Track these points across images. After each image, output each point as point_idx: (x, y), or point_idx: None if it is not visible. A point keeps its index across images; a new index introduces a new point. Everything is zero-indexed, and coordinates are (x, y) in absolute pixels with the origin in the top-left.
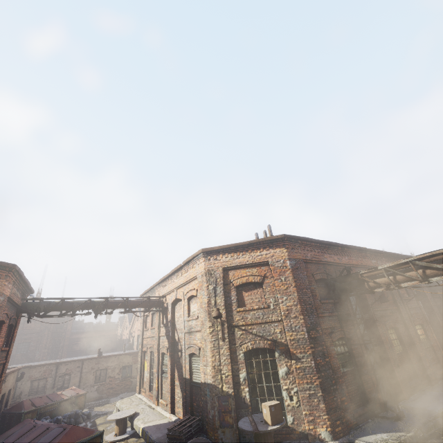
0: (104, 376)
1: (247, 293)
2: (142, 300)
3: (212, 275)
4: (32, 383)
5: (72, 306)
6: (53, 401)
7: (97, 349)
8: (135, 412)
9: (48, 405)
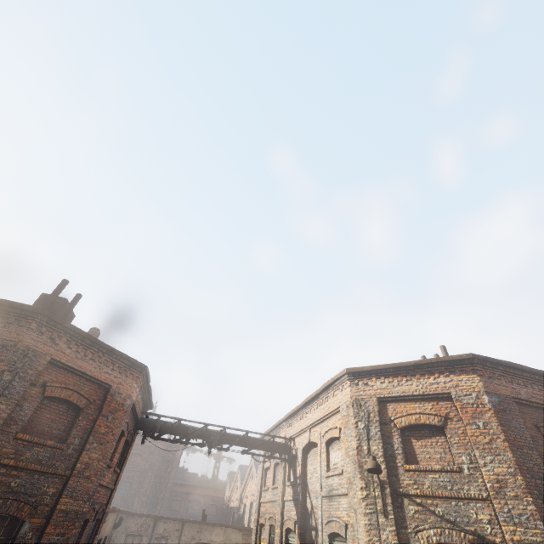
0: None
1: (419, 441)
2: (265, 439)
3: (361, 407)
4: (126, 537)
5: (187, 431)
6: None
7: (198, 515)
8: None
9: None
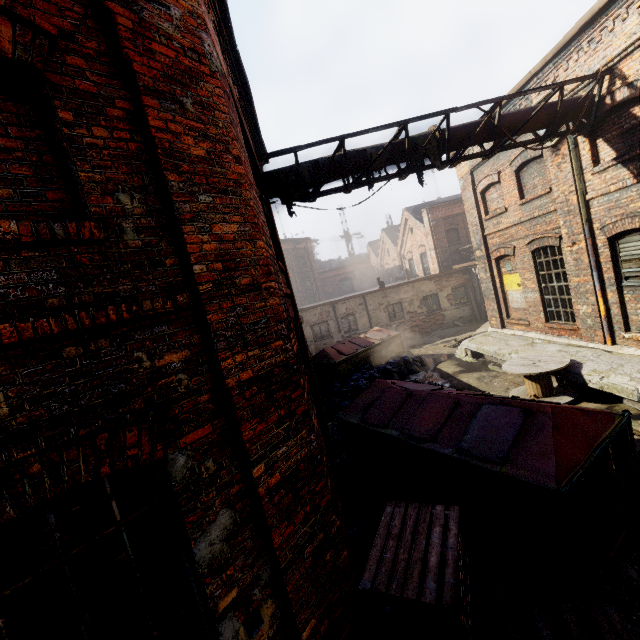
0: (399, 313)
1: None
2: (533, 107)
3: None
4: (311, 328)
5: (364, 159)
6: (363, 347)
7: (354, 288)
8: (568, 359)
9: (359, 353)
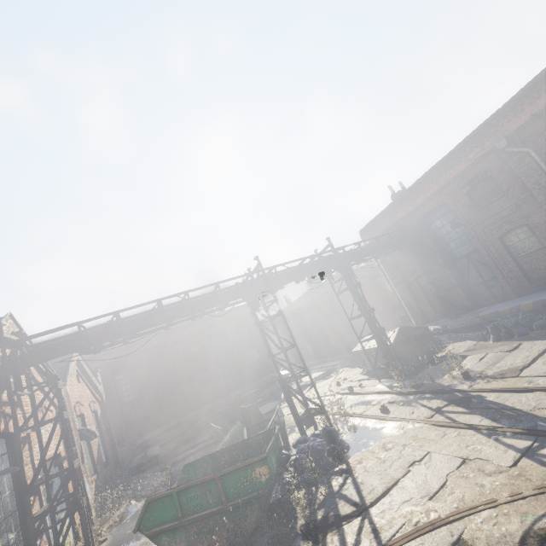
0: None
1: None
2: None
3: None
4: None
5: None
6: None
7: None
8: None
9: None
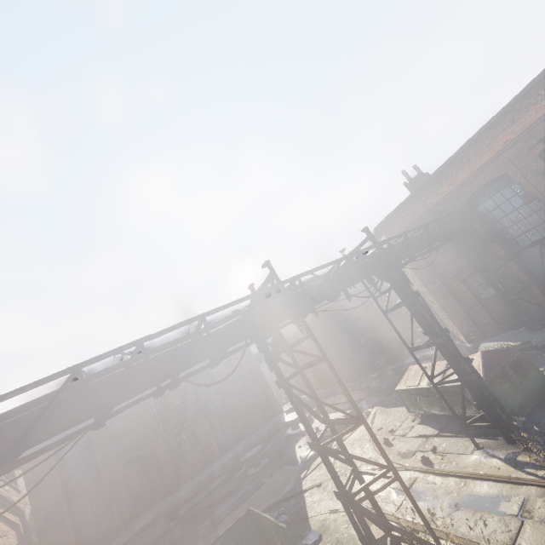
0: None
1: None
2: None
3: None
4: None
5: None
6: None
7: None
8: None
9: None
